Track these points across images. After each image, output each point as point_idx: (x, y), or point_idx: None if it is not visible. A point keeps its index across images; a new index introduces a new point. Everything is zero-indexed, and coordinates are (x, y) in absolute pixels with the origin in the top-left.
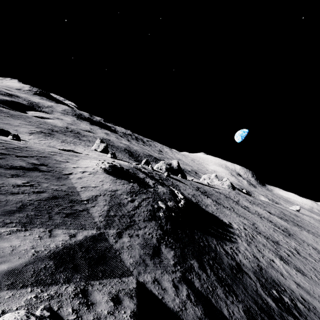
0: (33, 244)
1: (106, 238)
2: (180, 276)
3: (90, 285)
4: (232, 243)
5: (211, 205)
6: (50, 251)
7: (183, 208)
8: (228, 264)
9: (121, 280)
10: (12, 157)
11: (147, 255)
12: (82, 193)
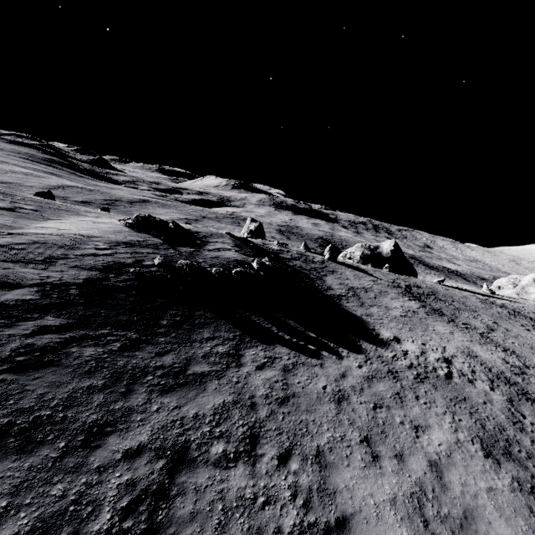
0: None
1: None
2: None
3: None
4: (302, 355)
5: (393, 308)
6: None
7: (218, 275)
8: (172, 360)
9: None
10: (0, 201)
11: None
12: (24, 229)
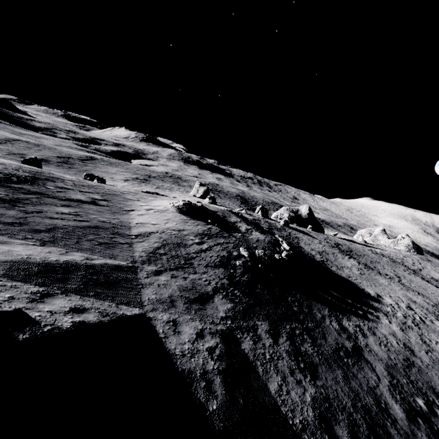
0: (33, 253)
1: (137, 271)
2: (221, 329)
3: (64, 295)
4: (364, 320)
5: (351, 268)
6: (45, 261)
7: (281, 260)
8: (334, 342)
9: (116, 305)
10: (74, 192)
11: (183, 298)
12: (134, 228)
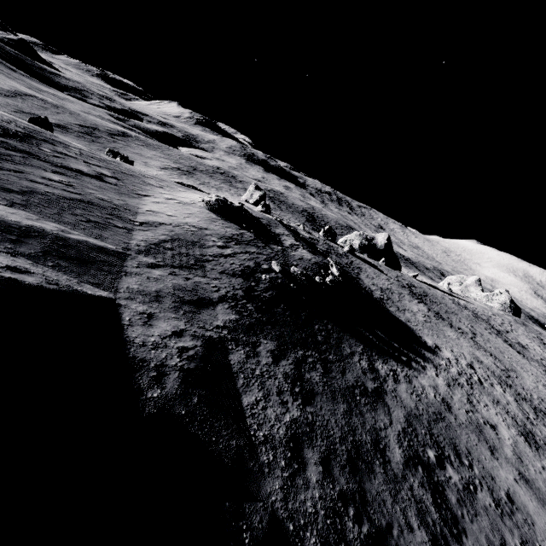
0: None
1: (126, 259)
2: (210, 336)
3: (10, 255)
4: (405, 367)
5: (416, 313)
6: None
7: (322, 285)
8: (353, 379)
9: (77, 282)
10: (76, 161)
11: (175, 297)
12: (142, 215)
